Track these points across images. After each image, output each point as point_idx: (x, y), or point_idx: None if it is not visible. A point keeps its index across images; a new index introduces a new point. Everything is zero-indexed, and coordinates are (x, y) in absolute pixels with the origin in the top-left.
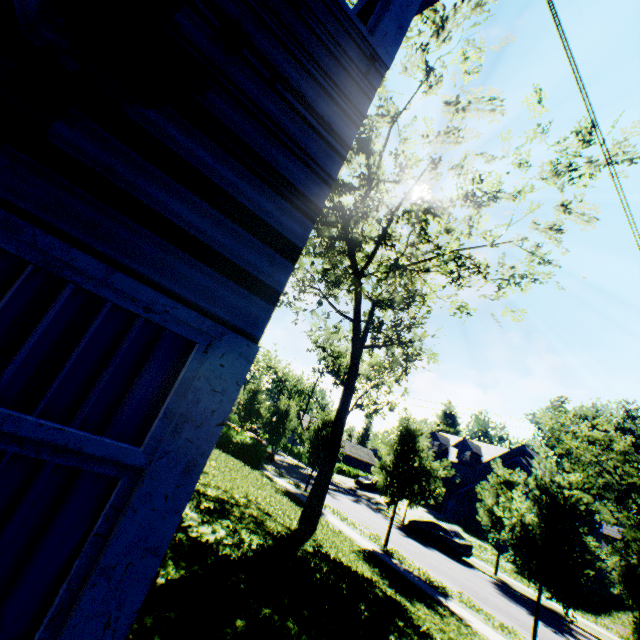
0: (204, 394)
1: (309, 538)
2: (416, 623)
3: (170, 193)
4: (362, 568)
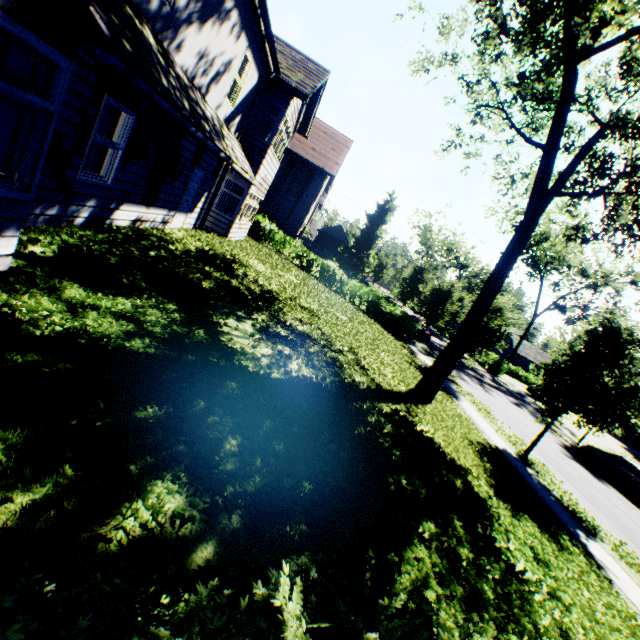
0: None
1: (401, 403)
2: (494, 535)
3: None
4: (463, 456)
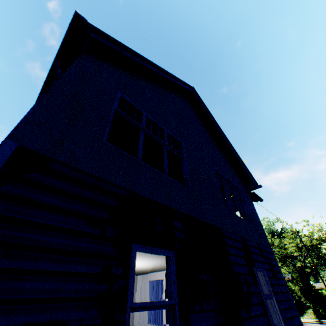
0: None
1: None
2: None
3: None
4: None
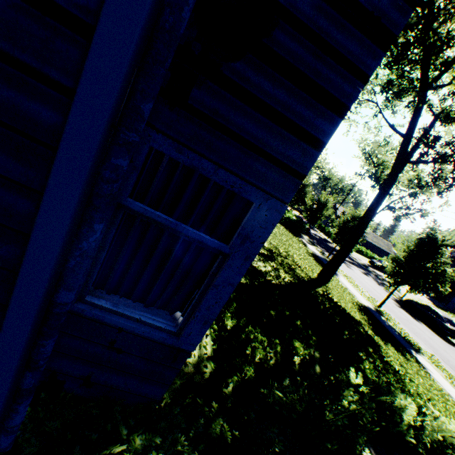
0: (256, 228)
1: (321, 286)
2: (382, 355)
3: (245, 118)
4: (354, 313)
